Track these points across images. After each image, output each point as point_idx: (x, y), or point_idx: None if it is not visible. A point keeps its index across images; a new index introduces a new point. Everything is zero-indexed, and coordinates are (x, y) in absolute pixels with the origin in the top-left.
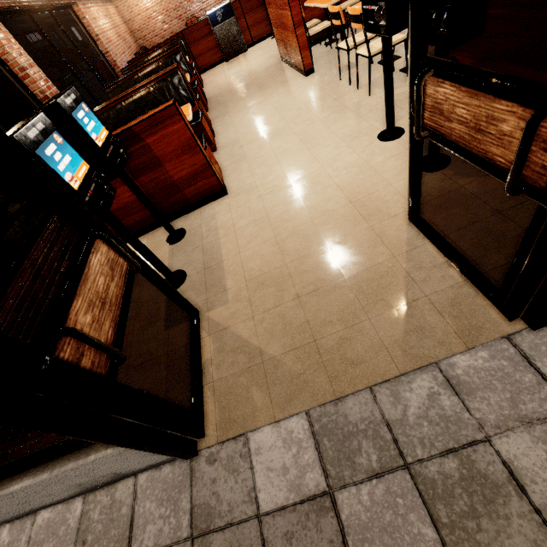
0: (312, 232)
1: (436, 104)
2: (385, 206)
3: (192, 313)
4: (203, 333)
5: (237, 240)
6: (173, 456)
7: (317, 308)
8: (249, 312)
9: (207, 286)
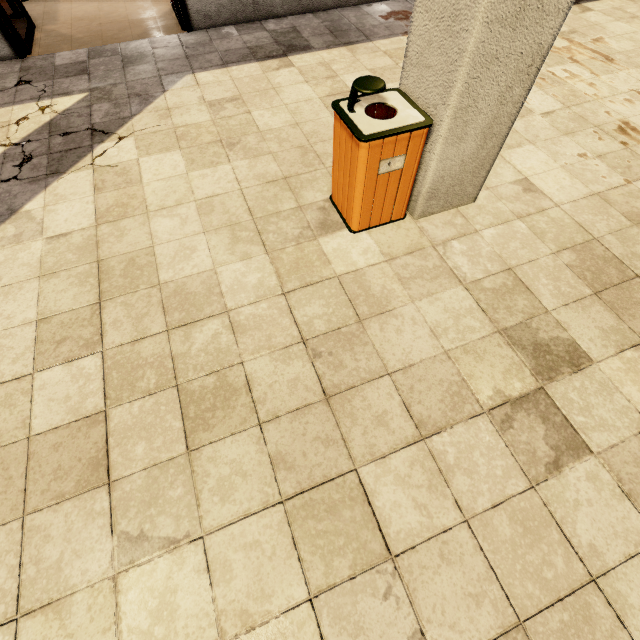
0: (122, 6)
1: None
2: (166, 2)
3: (30, 20)
4: (38, 32)
5: (72, 5)
6: (11, 45)
7: (108, 27)
8: (69, 27)
9: (44, 19)
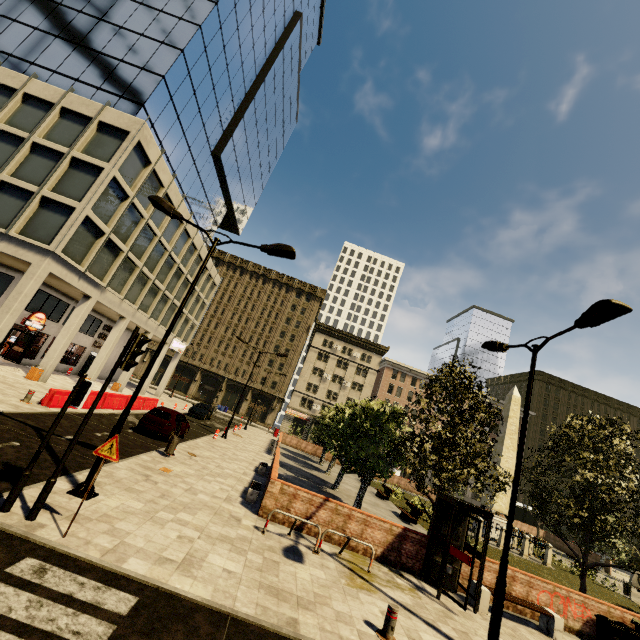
0: None
1: (15, 347)
2: None
3: None
4: None
5: None
6: None
7: None
8: None
9: None
